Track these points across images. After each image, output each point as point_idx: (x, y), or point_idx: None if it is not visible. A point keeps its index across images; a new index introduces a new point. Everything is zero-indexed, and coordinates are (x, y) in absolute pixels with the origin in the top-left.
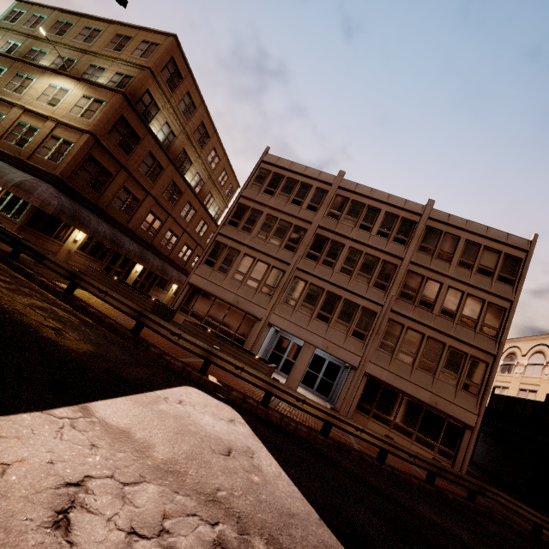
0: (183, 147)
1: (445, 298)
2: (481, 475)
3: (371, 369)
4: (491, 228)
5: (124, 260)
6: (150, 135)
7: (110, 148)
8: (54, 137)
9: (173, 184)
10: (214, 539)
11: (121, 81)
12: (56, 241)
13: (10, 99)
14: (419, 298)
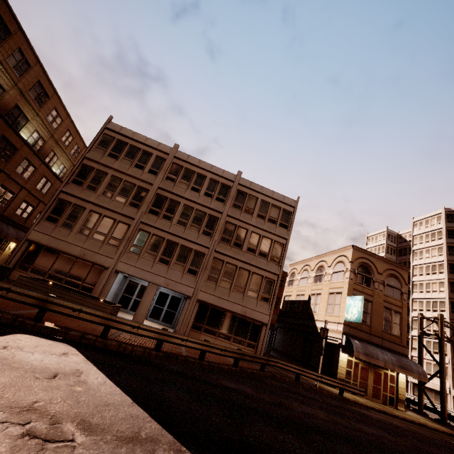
0: (15, 102)
1: (250, 239)
2: (278, 356)
3: (201, 296)
4: (275, 192)
5: None
6: None
7: None
8: None
9: (4, 139)
10: (23, 432)
11: None
12: None
13: None
14: (233, 240)
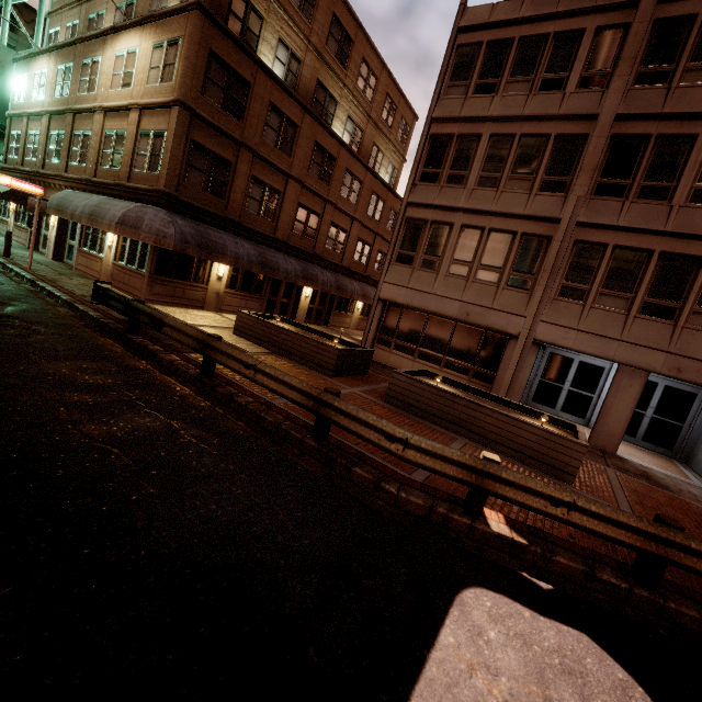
0: (316, 77)
1: None
2: None
3: None
4: None
5: (287, 286)
6: (262, 73)
7: (213, 119)
8: (143, 134)
9: (318, 147)
10: None
11: None
12: (197, 285)
13: (88, 104)
14: None
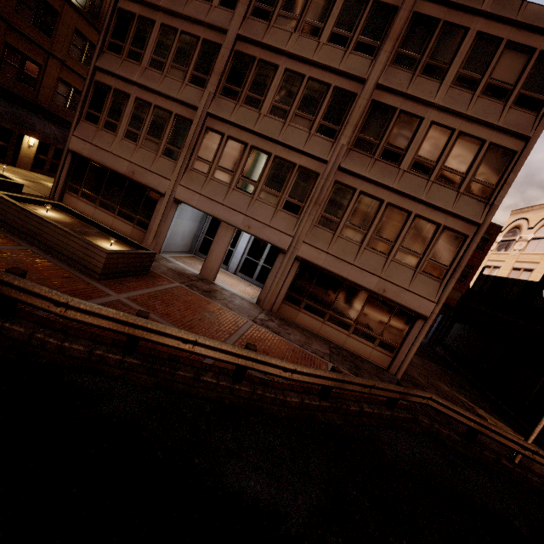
0: None
1: (423, 142)
2: (446, 355)
3: (304, 252)
4: (528, 3)
5: (2, 128)
6: None
7: None
8: None
9: None
10: None
11: None
12: None
13: None
14: (382, 146)
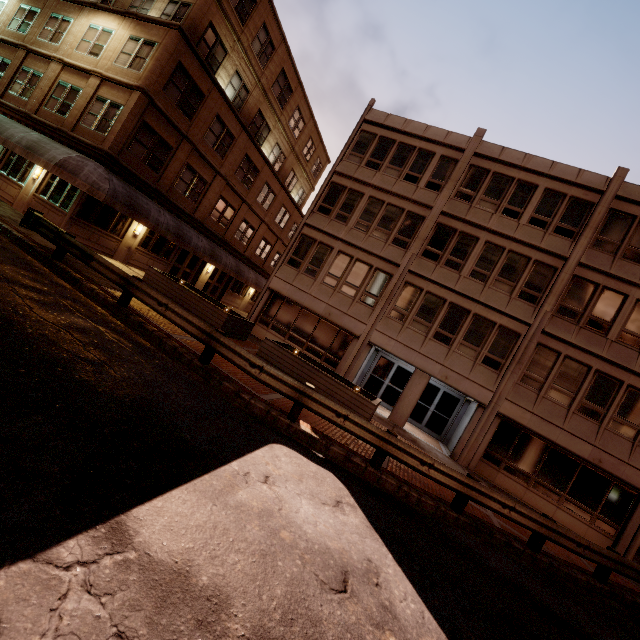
0: (258, 107)
1: (630, 317)
2: None
3: (506, 409)
4: None
5: (193, 258)
6: (216, 91)
7: (167, 111)
8: (99, 99)
9: (247, 159)
10: None
11: (176, 12)
12: (113, 236)
13: (47, 51)
14: (587, 315)
